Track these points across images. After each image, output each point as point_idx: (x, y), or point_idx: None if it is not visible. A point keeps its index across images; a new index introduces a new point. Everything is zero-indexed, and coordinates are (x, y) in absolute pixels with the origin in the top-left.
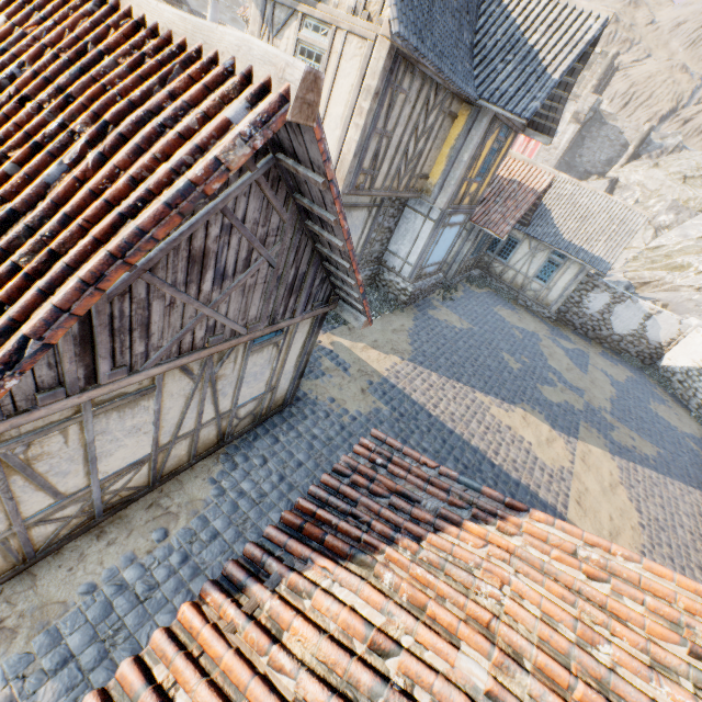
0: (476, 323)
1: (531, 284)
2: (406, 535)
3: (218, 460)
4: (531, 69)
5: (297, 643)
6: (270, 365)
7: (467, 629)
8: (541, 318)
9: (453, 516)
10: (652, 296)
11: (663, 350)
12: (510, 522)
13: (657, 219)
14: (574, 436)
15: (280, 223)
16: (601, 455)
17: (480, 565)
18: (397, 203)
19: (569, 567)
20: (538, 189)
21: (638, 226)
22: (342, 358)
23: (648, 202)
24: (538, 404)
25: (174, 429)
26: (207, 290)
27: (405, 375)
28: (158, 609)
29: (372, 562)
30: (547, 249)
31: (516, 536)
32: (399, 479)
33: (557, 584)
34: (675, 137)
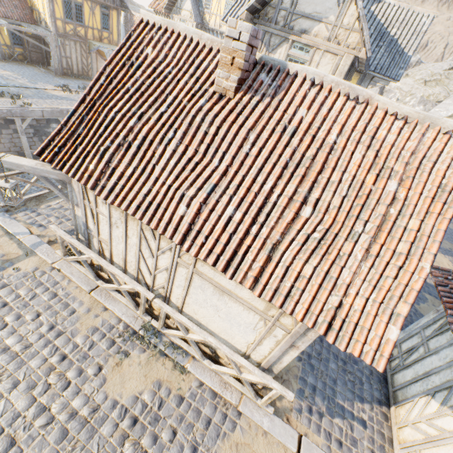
0: None
1: None
2: None
3: None
4: (395, 50)
5: None
6: None
7: None
8: None
9: None
10: None
11: None
12: None
13: None
14: None
15: None
16: (439, 256)
17: None
18: None
19: None
20: None
21: None
22: None
23: (405, 99)
24: None
25: None
26: None
27: None
28: (328, 362)
29: None
30: None
31: None
32: None
33: None
34: (415, 56)
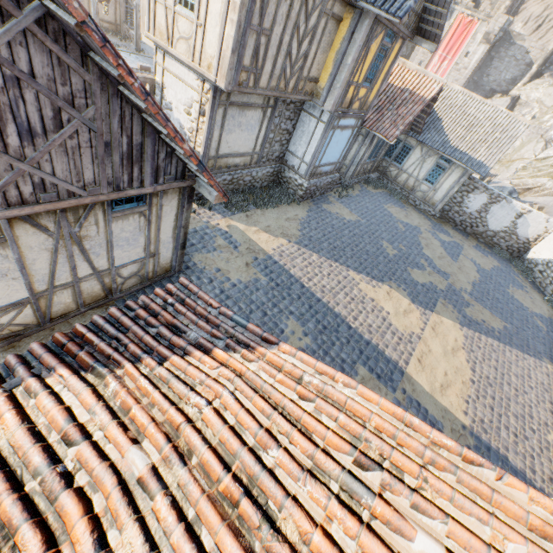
0: (365, 216)
1: (420, 186)
2: (155, 357)
3: (107, 310)
4: None
5: (2, 430)
6: (142, 233)
7: (154, 429)
8: (426, 215)
9: (207, 344)
10: (531, 200)
11: (529, 245)
12: (258, 352)
13: (549, 133)
14: (430, 309)
15: (86, 84)
16: (451, 326)
17: (204, 382)
18: (292, 106)
19: (287, 389)
20: (427, 97)
21: (519, 133)
22: (235, 238)
23: (544, 117)
24: (404, 283)
25: (49, 279)
26: (16, 145)
27: (288, 254)
28: None
29: (106, 373)
30: (436, 155)
31: (253, 363)
32: (180, 316)
33: (264, 400)
34: None
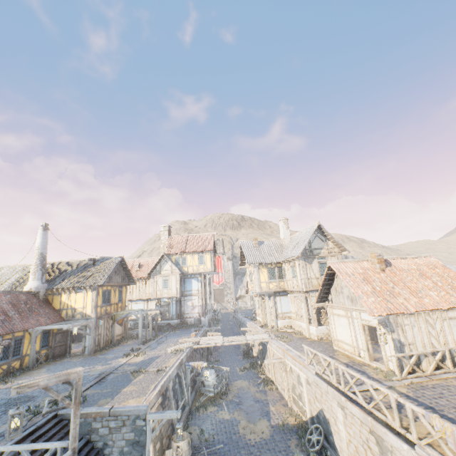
0: None
1: None
2: None
3: None
4: None
5: None
6: None
7: None
8: None
9: None
10: None
11: None
12: None
13: None
14: None
15: None
16: None
17: None
18: None
19: None
20: None
21: None
22: None
23: None
24: None
25: None
26: None
27: None
28: None
29: None
30: None
31: None
32: None
33: None
34: None
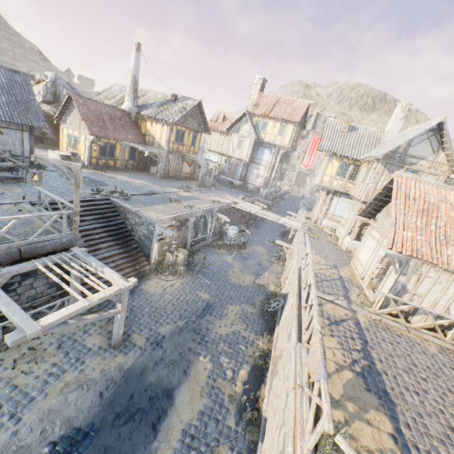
0: None
1: None
2: None
3: None
4: None
5: None
6: None
7: None
8: None
9: None
10: None
11: None
12: None
13: None
14: None
15: None
16: None
17: None
18: None
19: None
20: None
21: None
22: None
23: None
24: None
25: None
26: None
27: None
28: None
29: None
30: None
31: None
32: None
33: None
34: None
